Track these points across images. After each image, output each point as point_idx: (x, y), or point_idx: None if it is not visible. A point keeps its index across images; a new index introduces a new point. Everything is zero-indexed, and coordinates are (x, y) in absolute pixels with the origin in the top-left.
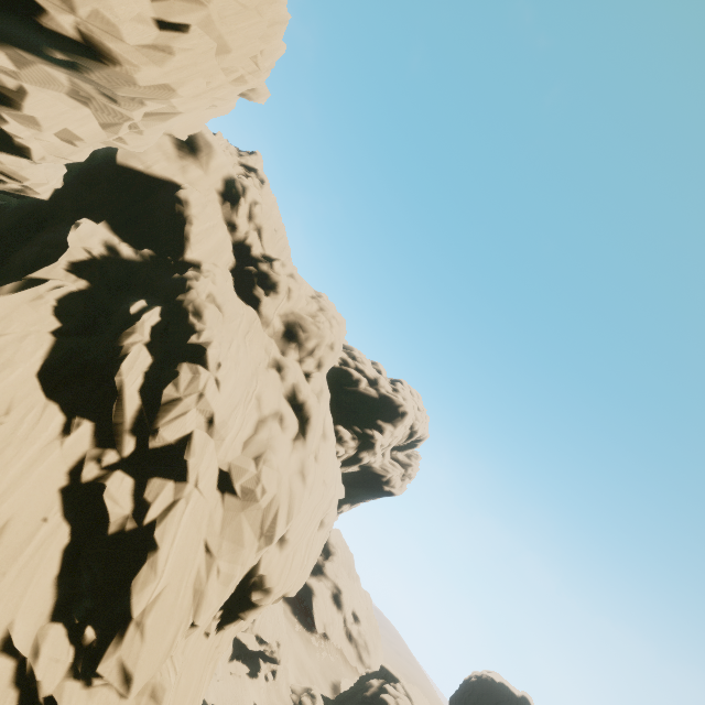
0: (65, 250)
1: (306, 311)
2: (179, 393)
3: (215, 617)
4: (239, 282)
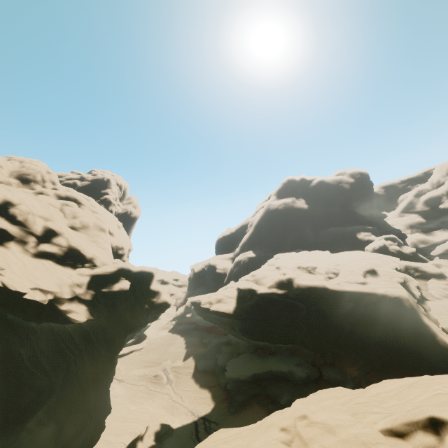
0: None
1: (16, 167)
2: (25, 216)
3: None
4: None
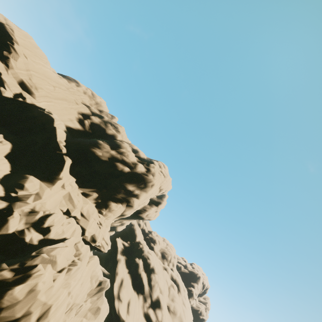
0: (117, 249)
1: (164, 246)
2: (155, 283)
3: None
4: (145, 242)
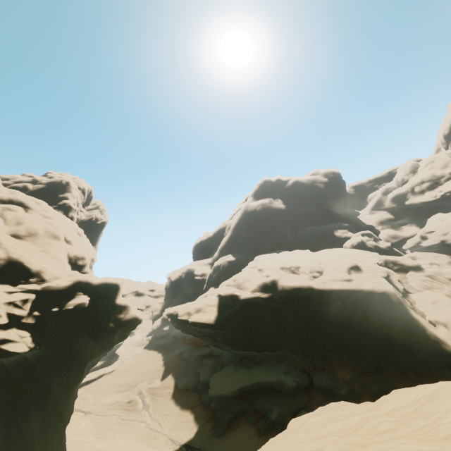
0: None
1: None
2: None
3: None
4: None
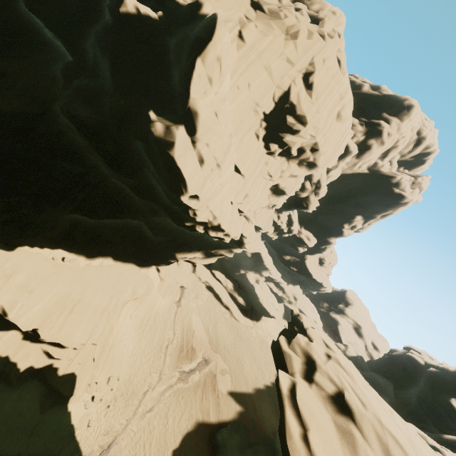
0: None
1: None
2: None
3: (261, 126)
4: None
